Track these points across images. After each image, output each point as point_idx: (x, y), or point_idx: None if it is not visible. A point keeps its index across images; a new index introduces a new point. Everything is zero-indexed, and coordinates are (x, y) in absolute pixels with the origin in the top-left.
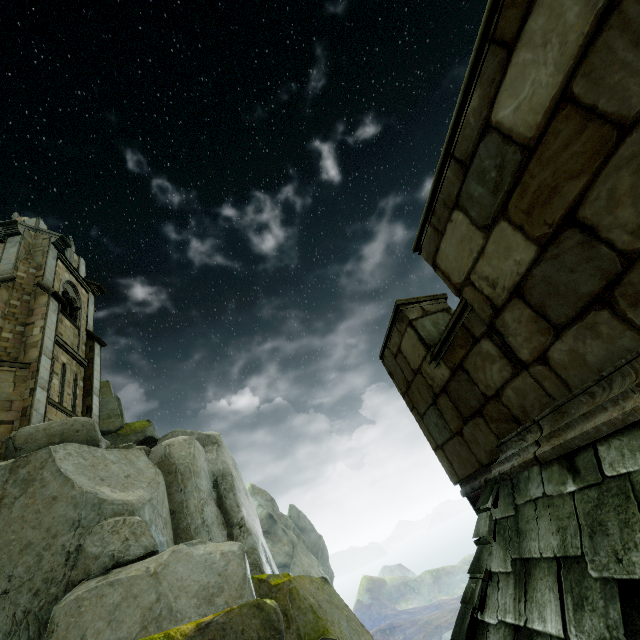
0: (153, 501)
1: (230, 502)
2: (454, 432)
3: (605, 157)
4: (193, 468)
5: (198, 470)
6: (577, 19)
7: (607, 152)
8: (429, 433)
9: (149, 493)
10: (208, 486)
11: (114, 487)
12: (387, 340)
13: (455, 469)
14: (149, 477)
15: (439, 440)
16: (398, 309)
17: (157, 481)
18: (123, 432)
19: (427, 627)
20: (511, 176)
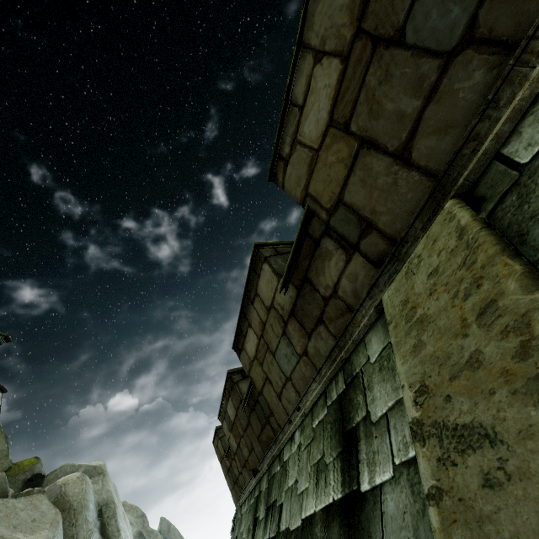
0: (55, 538)
1: (112, 528)
2: (233, 487)
3: (240, 438)
4: (84, 502)
5: (88, 503)
6: (234, 411)
7: (240, 437)
8: (228, 484)
9: (52, 532)
10: (94, 516)
11: (25, 532)
12: (214, 438)
13: (235, 501)
14: (51, 518)
15: (231, 488)
16: (216, 430)
17: (57, 520)
18: (11, 473)
19: None
20: (231, 425)
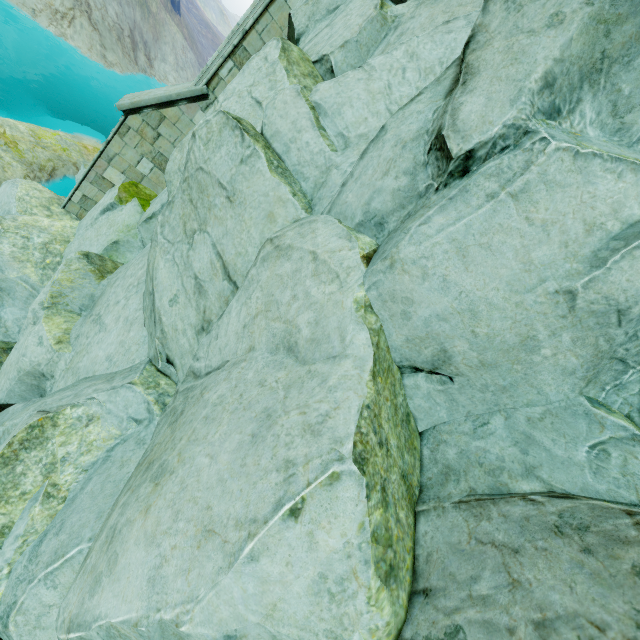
0: None
1: None
2: None
3: None
4: None
5: None
6: None
7: None
8: None
9: None
10: None
11: None
12: None
13: None
14: None
15: None
16: None
17: None
18: None
19: (214, 36)
20: None
